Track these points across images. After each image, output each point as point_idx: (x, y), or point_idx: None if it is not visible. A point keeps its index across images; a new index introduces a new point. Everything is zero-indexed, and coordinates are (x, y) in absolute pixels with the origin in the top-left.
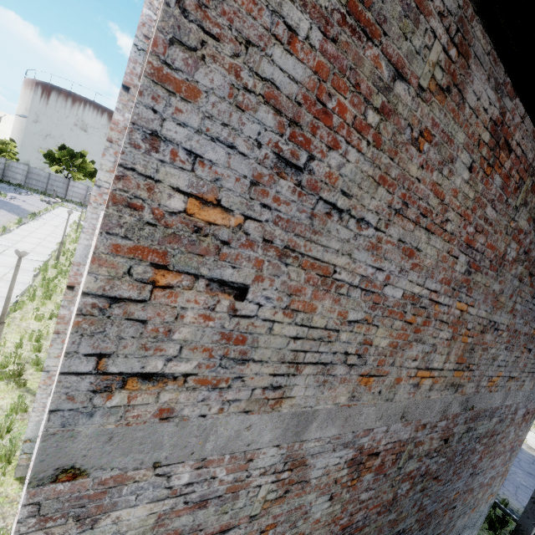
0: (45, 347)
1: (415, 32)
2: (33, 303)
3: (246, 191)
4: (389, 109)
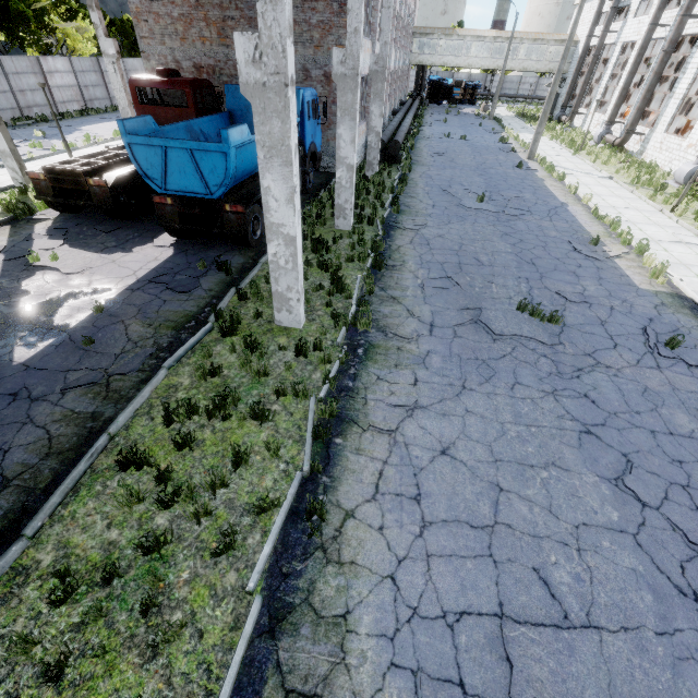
0: None
1: None
2: None
3: (140, 5)
4: None
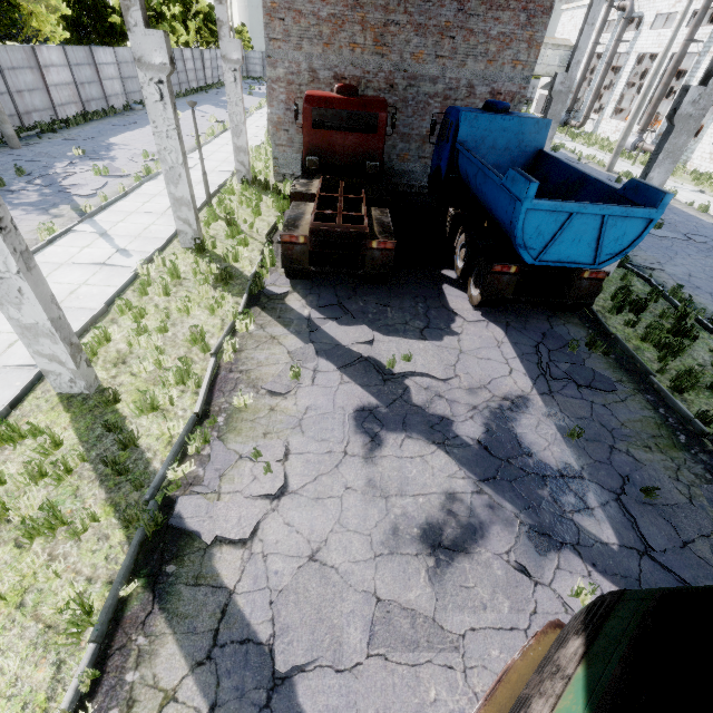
0: None
1: None
2: None
3: None
4: None
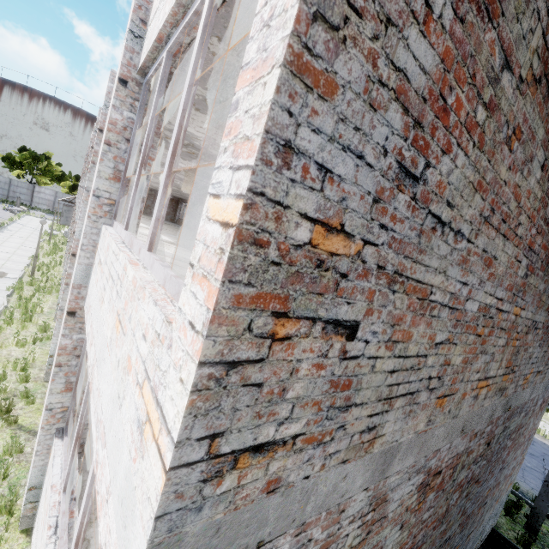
0: (33, 376)
1: (525, 12)
2: (12, 327)
3: (368, 210)
4: (495, 103)
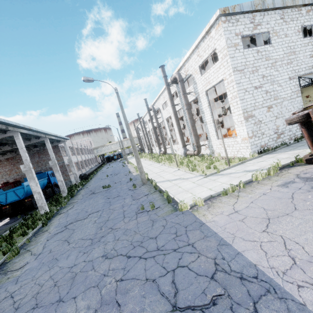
0: None
1: None
2: None
3: None
4: None
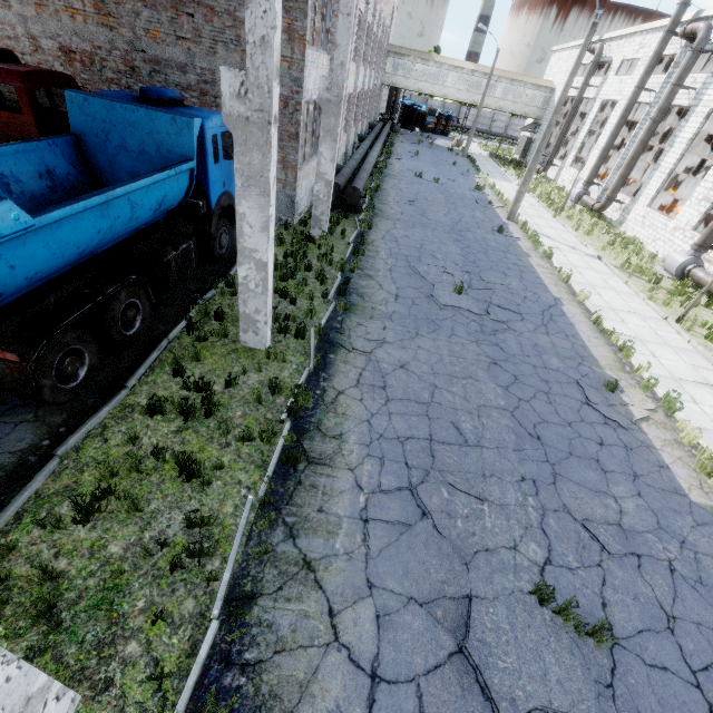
0: None
1: None
2: None
3: None
4: None
